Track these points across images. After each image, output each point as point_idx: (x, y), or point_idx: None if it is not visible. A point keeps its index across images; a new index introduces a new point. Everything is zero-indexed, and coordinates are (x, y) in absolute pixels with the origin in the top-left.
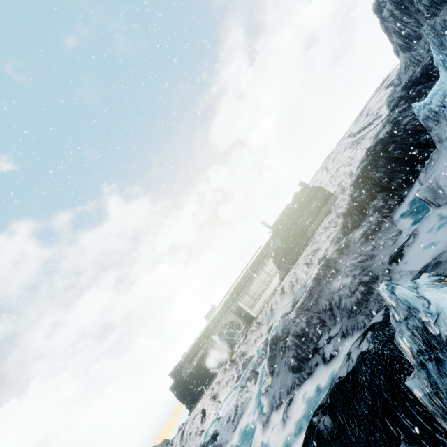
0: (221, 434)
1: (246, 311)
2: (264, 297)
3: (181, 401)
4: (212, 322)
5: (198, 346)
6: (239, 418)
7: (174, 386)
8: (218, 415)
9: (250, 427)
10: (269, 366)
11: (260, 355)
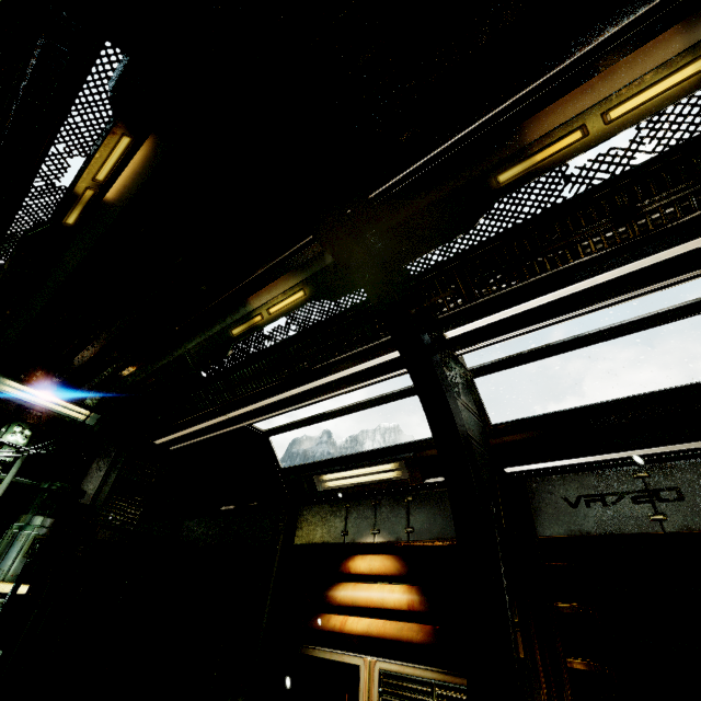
0: None
1: None
2: None
3: None
4: None
5: None
6: None
7: None
8: None
9: None
10: None
11: None
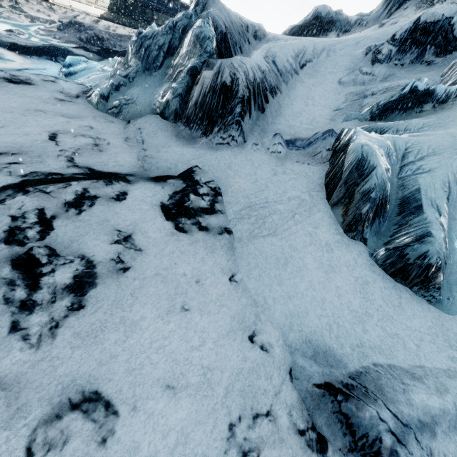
0: None
1: None
2: (75, 4)
3: None
4: None
5: None
6: (4, 18)
7: None
8: None
9: (17, 28)
10: (60, 26)
11: (45, 20)
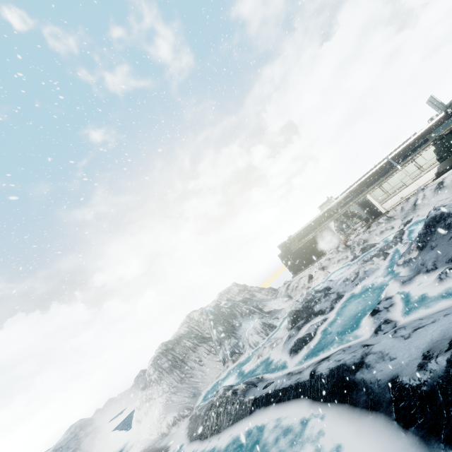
0: (336, 288)
1: (373, 205)
2: (403, 193)
3: (286, 267)
4: (328, 211)
5: (308, 230)
6: (362, 280)
7: (282, 255)
8: (327, 280)
9: (377, 285)
10: (418, 242)
11: (393, 240)
